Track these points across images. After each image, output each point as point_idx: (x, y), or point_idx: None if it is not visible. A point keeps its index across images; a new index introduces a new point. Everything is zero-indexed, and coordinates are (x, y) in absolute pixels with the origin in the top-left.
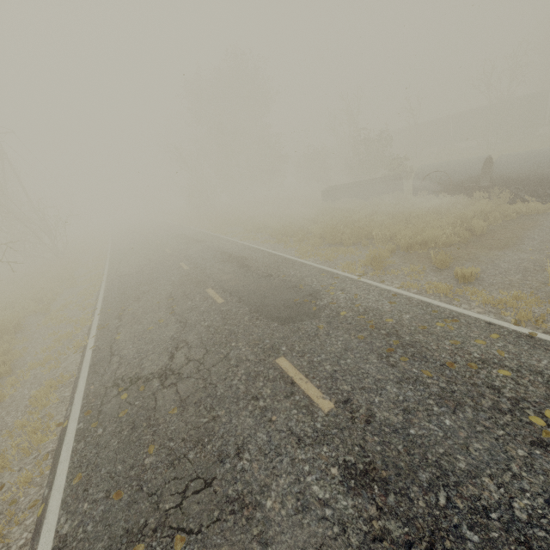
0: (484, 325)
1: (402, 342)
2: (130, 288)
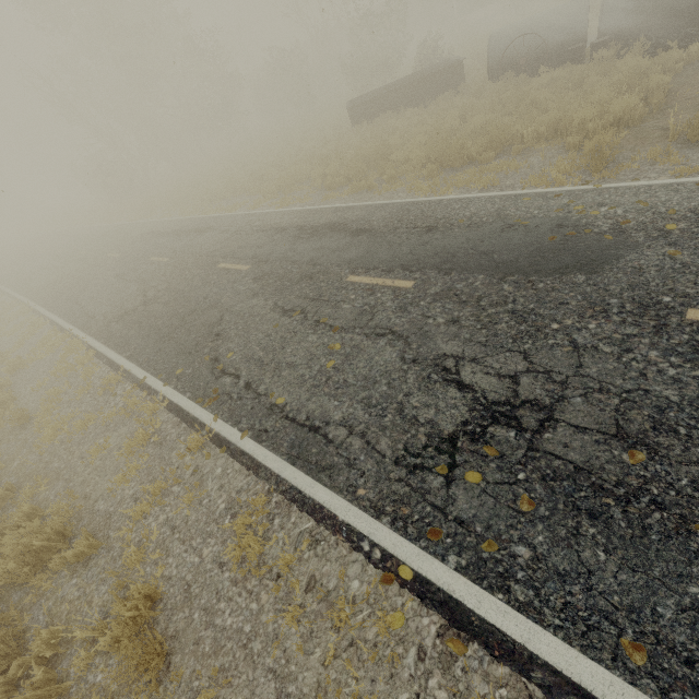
0: None
1: None
2: (169, 328)
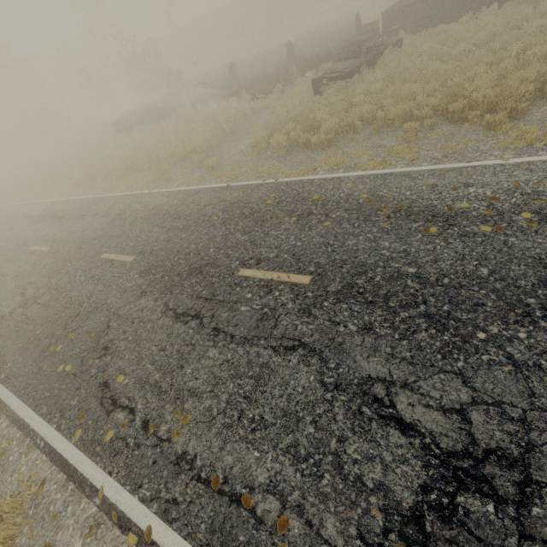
0: (211, 189)
1: (171, 215)
2: None
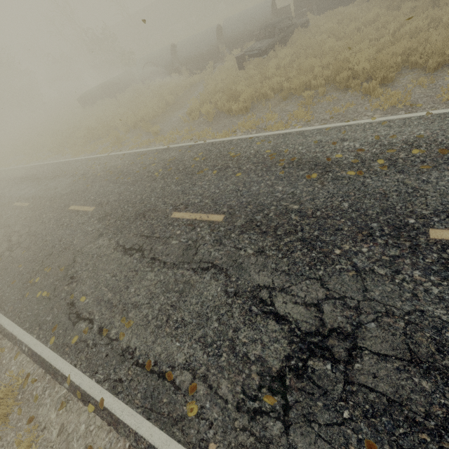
0: (155, 151)
1: (123, 173)
2: None
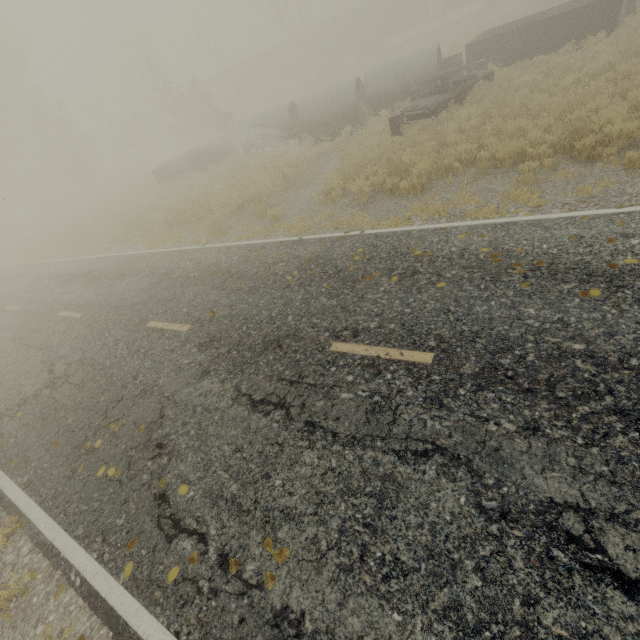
0: (279, 244)
1: (231, 274)
2: None
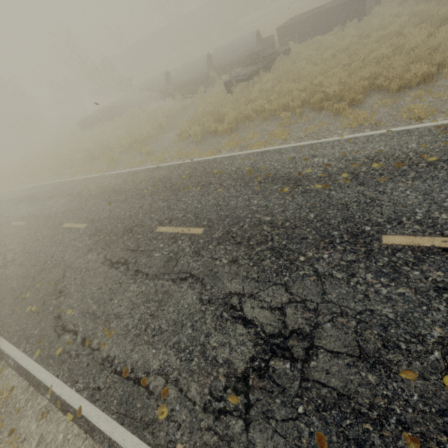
0: (146, 170)
1: (115, 191)
2: None
